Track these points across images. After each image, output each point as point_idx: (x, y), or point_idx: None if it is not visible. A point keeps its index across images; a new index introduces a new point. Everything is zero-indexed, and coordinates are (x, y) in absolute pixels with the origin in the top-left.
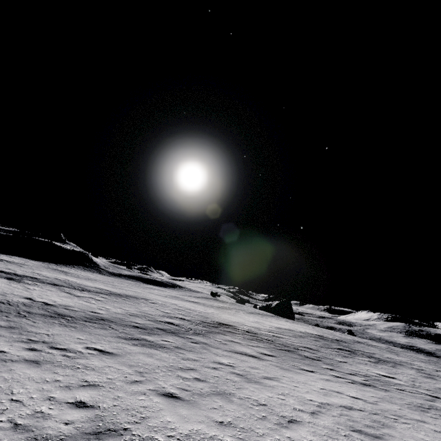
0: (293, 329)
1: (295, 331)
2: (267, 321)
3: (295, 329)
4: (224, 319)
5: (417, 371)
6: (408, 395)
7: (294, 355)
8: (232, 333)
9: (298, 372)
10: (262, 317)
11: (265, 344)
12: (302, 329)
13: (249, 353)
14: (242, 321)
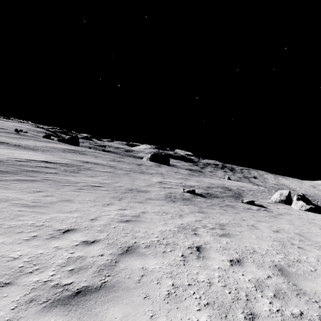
0: (58, 147)
1: (56, 147)
2: (45, 144)
3: (61, 147)
4: (6, 141)
5: (95, 156)
6: (60, 156)
7: (29, 150)
8: (2, 144)
9: (18, 151)
10: (46, 143)
11: (18, 147)
12: (66, 147)
13: (1, 147)
14: (22, 142)
